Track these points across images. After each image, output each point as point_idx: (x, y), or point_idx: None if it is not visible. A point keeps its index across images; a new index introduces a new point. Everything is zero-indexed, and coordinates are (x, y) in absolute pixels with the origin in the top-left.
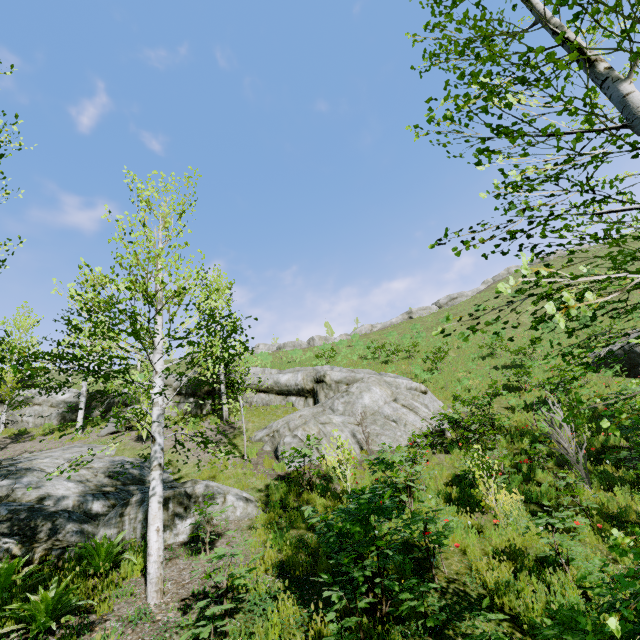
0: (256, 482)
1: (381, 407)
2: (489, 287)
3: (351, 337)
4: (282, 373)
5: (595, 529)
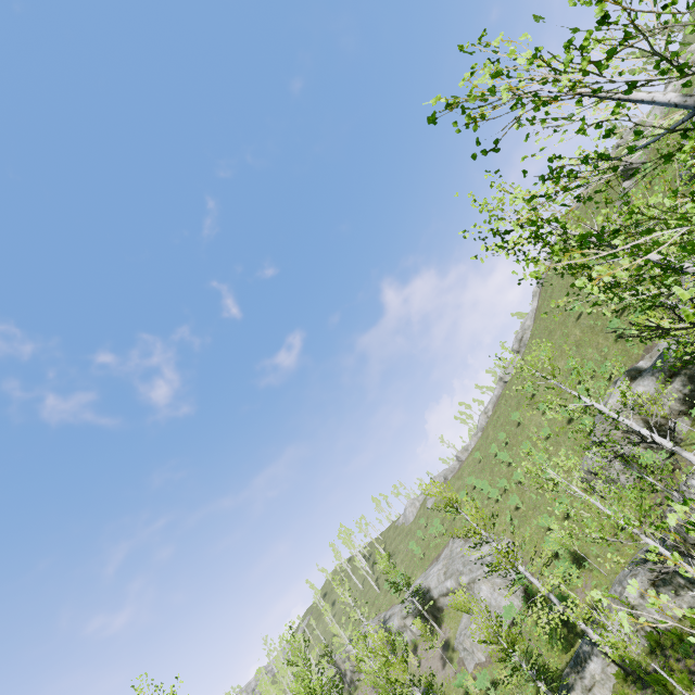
0: (461, 690)
1: (491, 598)
2: (537, 307)
3: (475, 457)
4: (446, 577)
5: (537, 688)
